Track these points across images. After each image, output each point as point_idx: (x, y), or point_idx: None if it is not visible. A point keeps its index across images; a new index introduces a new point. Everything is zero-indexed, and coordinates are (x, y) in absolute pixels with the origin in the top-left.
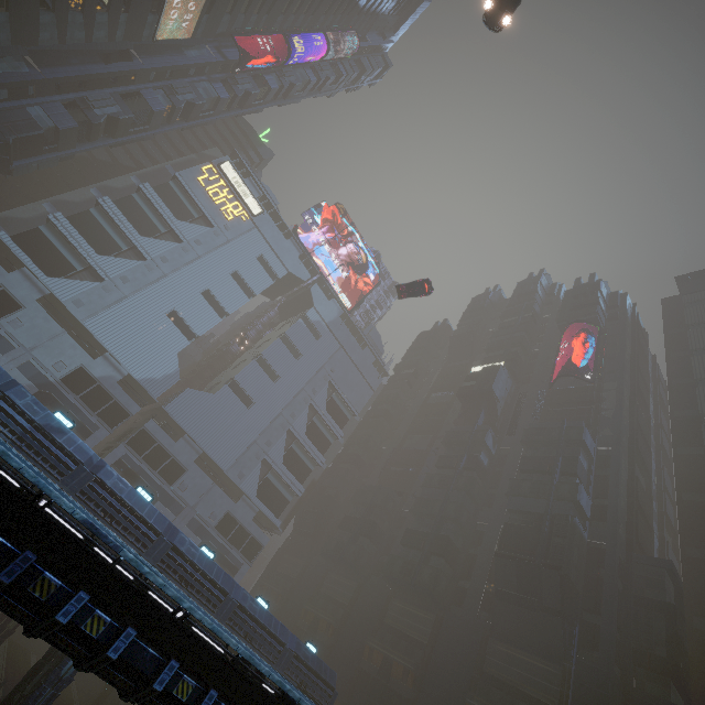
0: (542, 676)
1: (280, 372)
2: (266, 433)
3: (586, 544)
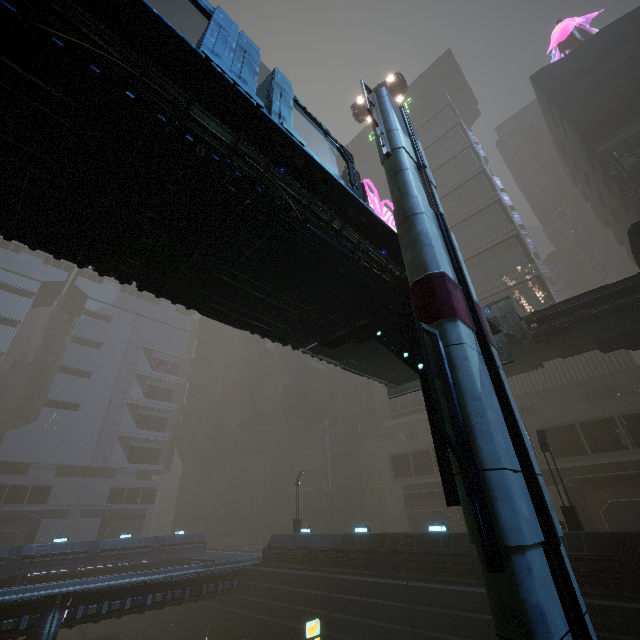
0: (317, 456)
1: (91, 368)
2: (108, 418)
3: (325, 372)
